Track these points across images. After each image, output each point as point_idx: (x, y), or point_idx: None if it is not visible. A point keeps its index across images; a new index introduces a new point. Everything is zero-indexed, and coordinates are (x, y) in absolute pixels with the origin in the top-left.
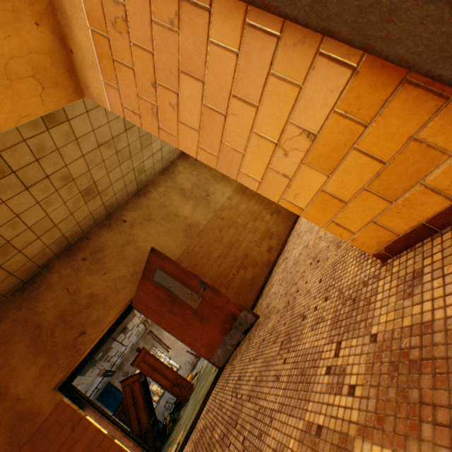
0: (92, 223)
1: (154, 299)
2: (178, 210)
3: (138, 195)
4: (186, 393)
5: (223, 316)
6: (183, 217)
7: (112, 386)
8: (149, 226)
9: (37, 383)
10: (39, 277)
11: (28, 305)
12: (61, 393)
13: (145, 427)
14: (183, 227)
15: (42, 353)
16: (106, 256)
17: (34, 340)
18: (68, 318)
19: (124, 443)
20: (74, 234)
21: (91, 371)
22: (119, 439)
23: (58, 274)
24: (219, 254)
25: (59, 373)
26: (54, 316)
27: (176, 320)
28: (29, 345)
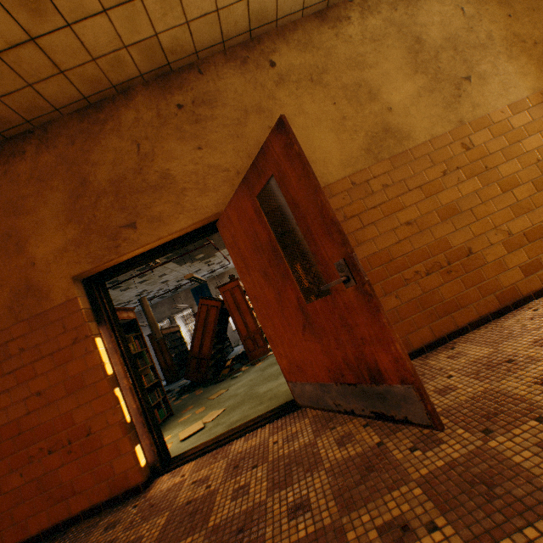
0: (215, 41)
1: (247, 235)
2: (383, 84)
3: (321, 18)
4: (257, 353)
5: (351, 355)
6: (386, 105)
7: (207, 288)
8: (310, 94)
9: (57, 257)
10: (110, 105)
11: (83, 142)
12: (82, 287)
13: (204, 354)
14: (373, 128)
15: (75, 222)
16: (214, 118)
17: (73, 198)
18: (123, 191)
19: (127, 399)
20: (178, 49)
21: (189, 265)
22: (123, 390)
23: (136, 114)
24: (411, 219)
25: (85, 262)
26: (107, 177)
27: (266, 292)
28: (65, 201)
